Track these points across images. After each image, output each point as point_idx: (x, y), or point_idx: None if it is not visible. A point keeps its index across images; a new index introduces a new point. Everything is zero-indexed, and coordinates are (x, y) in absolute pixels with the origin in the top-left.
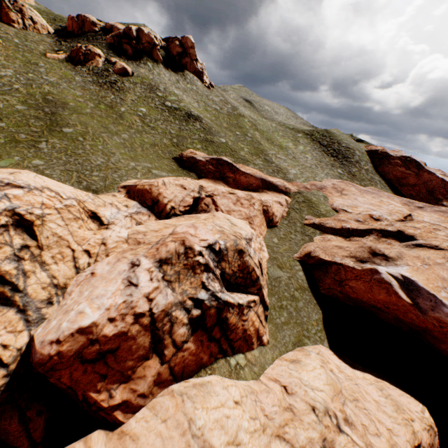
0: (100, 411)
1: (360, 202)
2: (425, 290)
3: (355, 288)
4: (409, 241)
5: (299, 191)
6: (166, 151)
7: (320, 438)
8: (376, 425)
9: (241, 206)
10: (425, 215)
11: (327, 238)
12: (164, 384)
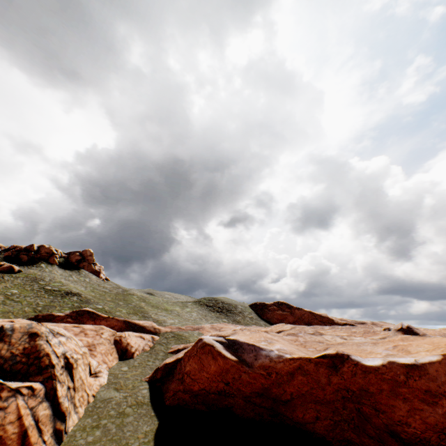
0: None
1: None
2: (246, 342)
3: (192, 372)
4: None
5: (171, 330)
6: (22, 316)
7: None
8: None
9: (84, 336)
10: None
11: None
12: None
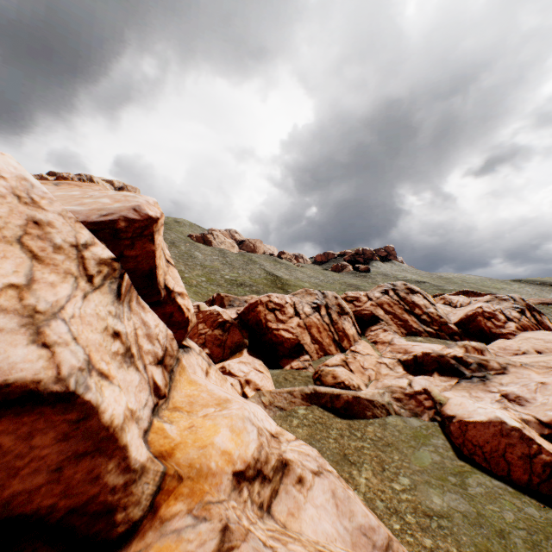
0: (499, 336)
1: None
2: None
3: None
4: None
5: (536, 301)
6: None
7: None
8: None
9: None
10: None
11: None
12: (520, 330)
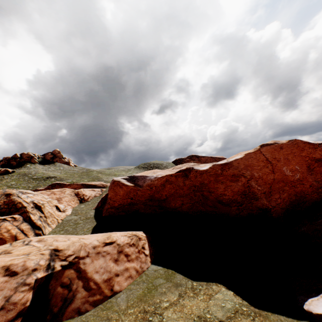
0: None
1: None
2: (139, 175)
3: (112, 197)
4: None
5: None
6: None
7: (1, 251)
8: (69, 238)
9: (54, 195)
10: None
11: None
12: None
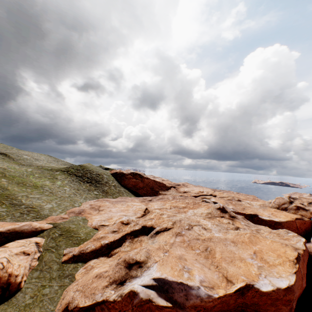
0: None
1: (114, 212)
2: (175, 281)
3: None
4: (152, 231)
5: (55, 225)
6: None
7: None
8: None
9: None
10: (154, 204)
11: (90, 265)
12: None
